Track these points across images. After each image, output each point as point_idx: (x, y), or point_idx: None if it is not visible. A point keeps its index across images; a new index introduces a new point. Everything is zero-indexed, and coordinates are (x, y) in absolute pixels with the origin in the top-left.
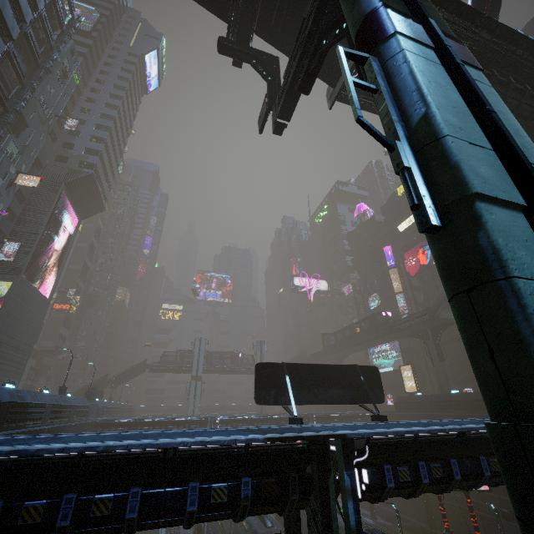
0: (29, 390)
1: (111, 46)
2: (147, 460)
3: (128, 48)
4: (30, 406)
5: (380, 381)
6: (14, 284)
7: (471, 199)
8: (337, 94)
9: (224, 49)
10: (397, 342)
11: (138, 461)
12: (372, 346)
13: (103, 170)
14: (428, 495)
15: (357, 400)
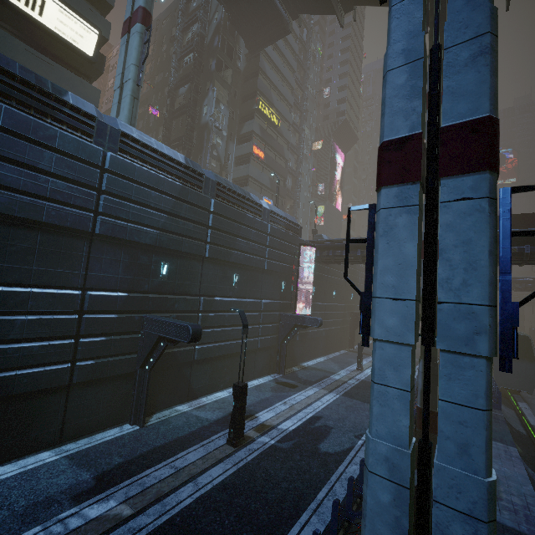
0: None
1: None
2: None
3: None
4: None
5: None
6: (325, 206)
7: None
8: None
9: None
10: None
11: None
12: None
13: (350, 110)
14: None
15: None
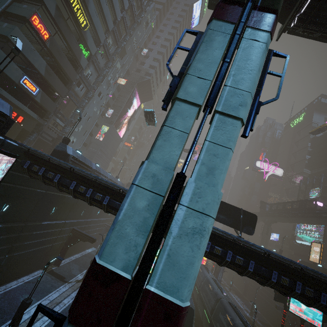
0: (103, 169)
1: (176, 1)
2: (113, 189)
3: (185, 1)
4: (102, 175)
5: (255, 224)
6: (110, 128)
7: (176, 100)
8: (283, 29)
9: (211, 6)
10: (323, 228)
11: (111, 189)
12: (297, 222)
13: (155, 77)
14: (296, 326)
15: (234, 226)
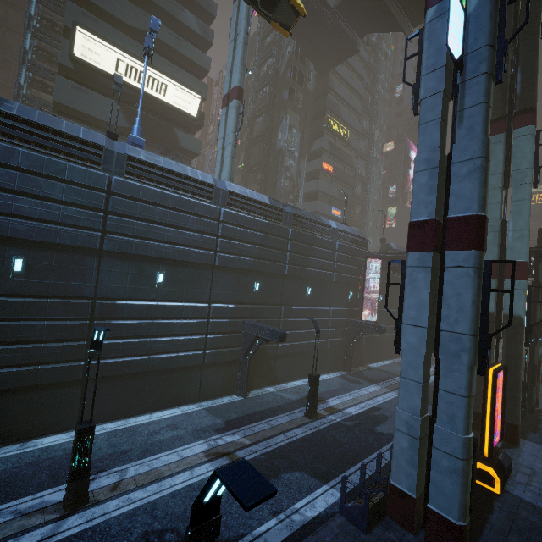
0: None
1: None
2: None
3: None
4: None
5: None
6: (398, 208)
7: None
8: None
9: None
10: None
11: None
12: None
13: None
14: None
15: None
